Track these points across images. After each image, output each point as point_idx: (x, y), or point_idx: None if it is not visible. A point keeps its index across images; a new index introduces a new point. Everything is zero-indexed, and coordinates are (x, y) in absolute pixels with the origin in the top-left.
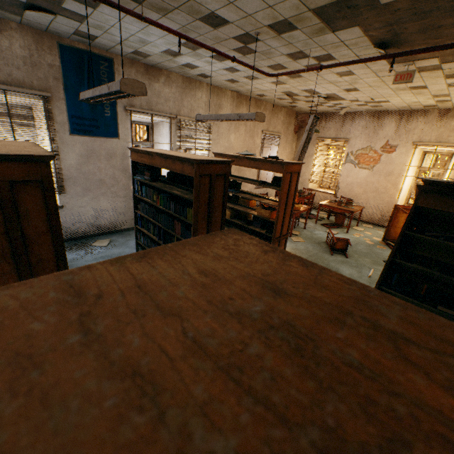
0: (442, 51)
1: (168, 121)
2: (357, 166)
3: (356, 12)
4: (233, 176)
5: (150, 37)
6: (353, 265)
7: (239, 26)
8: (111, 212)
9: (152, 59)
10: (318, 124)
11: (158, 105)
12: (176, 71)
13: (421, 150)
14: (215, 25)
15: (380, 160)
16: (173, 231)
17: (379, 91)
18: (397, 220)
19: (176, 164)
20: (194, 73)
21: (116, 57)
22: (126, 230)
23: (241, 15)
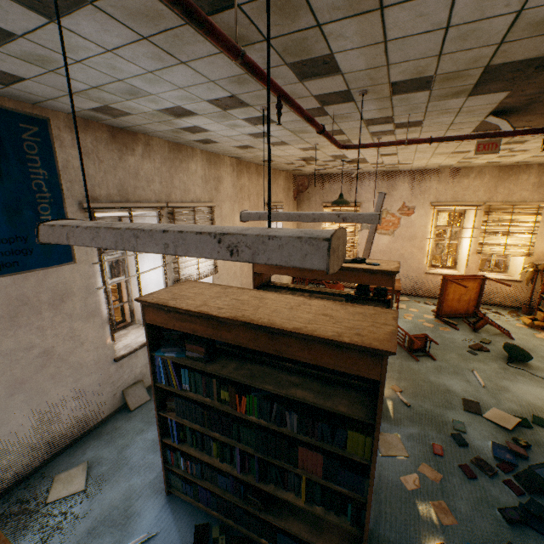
0: (543, 121)
1: (154, 213)
2: (376, 232)
3: (536, 73)
4: (285, 287)
5: (156, 86)
6: (452, 371)
7: (347, 80)
8: (72, 403)
9: (130, 118)
10: (321, 187)
11: (137, 190)
12: (161, 135)
13: (436, 209)
14: (306, 74)
15: (400, 224)
16: (295, 465)
17: (418, 155)
18: (447, 293)
19: (312, 348)
20: (192, 138)
21: (54, 115)
22: (105, 419)
23: (374, 63)
